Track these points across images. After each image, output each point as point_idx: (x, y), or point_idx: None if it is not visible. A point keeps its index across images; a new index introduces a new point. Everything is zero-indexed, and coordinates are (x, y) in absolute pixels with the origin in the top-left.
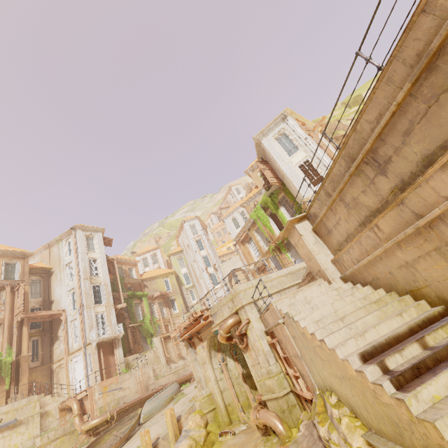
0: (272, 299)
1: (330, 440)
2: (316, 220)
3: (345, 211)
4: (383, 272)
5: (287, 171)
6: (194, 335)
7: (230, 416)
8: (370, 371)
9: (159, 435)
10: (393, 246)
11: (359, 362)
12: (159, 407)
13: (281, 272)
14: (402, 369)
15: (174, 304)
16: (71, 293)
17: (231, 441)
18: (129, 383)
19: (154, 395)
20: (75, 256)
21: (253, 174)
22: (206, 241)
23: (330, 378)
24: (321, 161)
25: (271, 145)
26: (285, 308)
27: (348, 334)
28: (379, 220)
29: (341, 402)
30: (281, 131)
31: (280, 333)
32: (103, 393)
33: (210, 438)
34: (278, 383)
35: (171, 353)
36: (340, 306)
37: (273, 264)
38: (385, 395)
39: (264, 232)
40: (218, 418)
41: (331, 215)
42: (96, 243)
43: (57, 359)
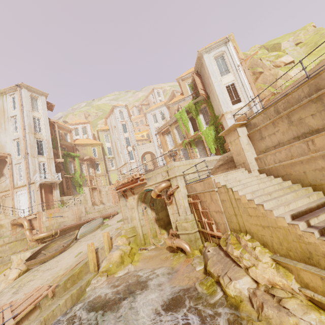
0: (210, 175)
1: (242, 257)
2: (254, 128)
3: (286, 126)
4: (297, 171)
5: (217, 87)
6: (129, 190)
7: (145, 240)
8: (301, 225)
9: (97, 246)
10: (319, 156)
11: (290, 219)
12: (90, 231)
13: (201, 159)
14: (322, 226)
15: (98, 167)
16: (15, 142)
17: (147, 253)
18: (67, 214)
19: (87, 223)
20: (21, 111)
21: (182, 83)
22: (129, 127)
23: (251, 226)
24: (244, 87)
25: (210, 62)
26: (222, 182)
27: (277, 203)
28: (317, 137)
29: (254, 239)
30: (221, 53)
31: (207, 197)
32: (49, 217)
33: (133, 251)
34: (191, 225)
35: (95, 199)
36: (263, 187)
37: (182, 154)
38: (311, 238)
39: (183, 130)
40: (137, 241)
41: (271, 127)
42: (40, 105)
43: (2, 190)
